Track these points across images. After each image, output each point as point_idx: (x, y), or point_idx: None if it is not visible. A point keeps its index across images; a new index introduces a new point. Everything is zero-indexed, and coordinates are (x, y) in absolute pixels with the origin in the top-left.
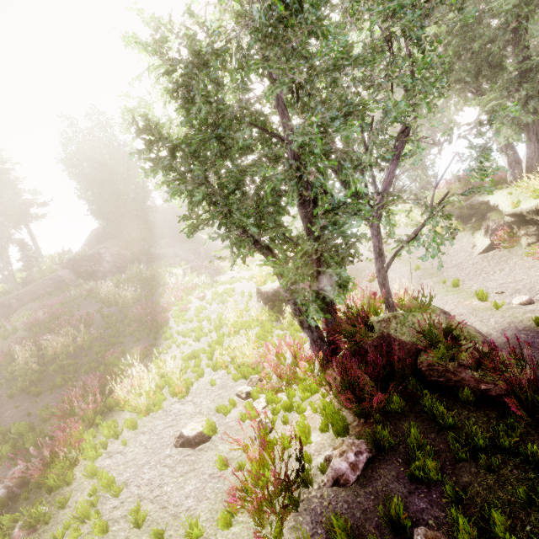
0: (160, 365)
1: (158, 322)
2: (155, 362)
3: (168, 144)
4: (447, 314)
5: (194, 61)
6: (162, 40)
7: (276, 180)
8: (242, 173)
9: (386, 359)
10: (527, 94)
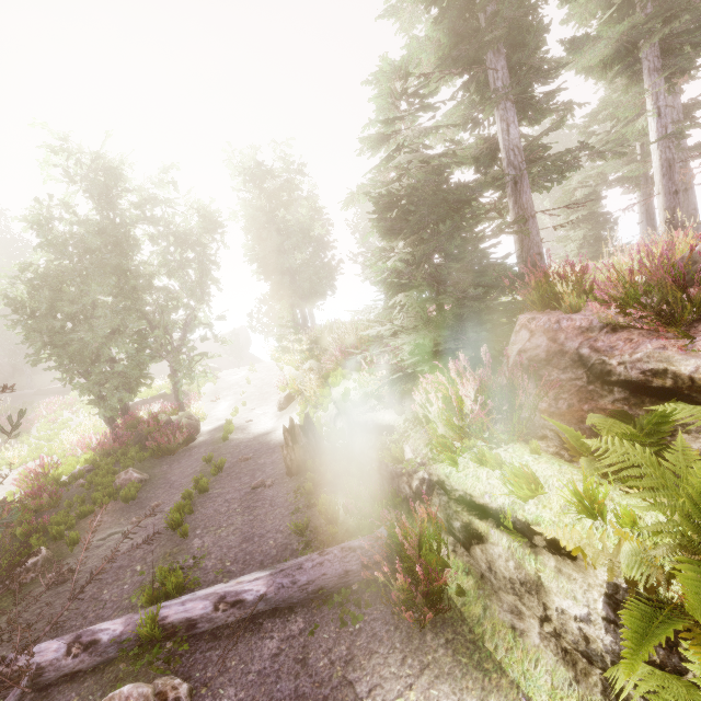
0: (4, 451)
1: (19, 429)
2: (2, 453)
3: (29, 311)
4: (193, 417)
5: (46, 278)
6: (27, 267)
7: (78, 345)
8: (68, 336)
9: (139, 437)
10: (297, 294)
